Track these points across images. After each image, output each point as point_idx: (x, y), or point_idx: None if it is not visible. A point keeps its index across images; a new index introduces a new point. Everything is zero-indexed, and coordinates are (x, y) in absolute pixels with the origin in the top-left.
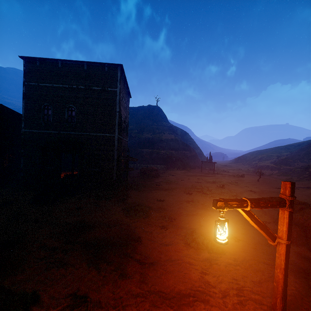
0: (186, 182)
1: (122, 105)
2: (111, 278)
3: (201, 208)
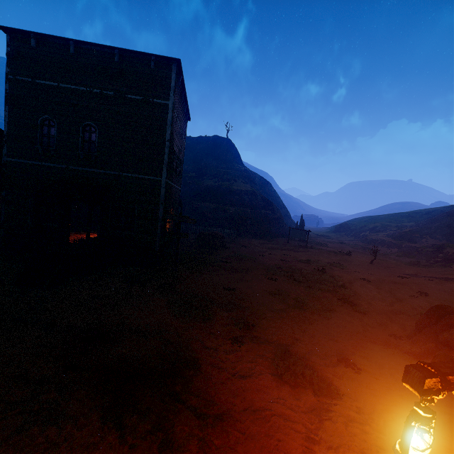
0: (267, 259)
1: (176, 131)
2: (144, 450)
3: (293, 306)
